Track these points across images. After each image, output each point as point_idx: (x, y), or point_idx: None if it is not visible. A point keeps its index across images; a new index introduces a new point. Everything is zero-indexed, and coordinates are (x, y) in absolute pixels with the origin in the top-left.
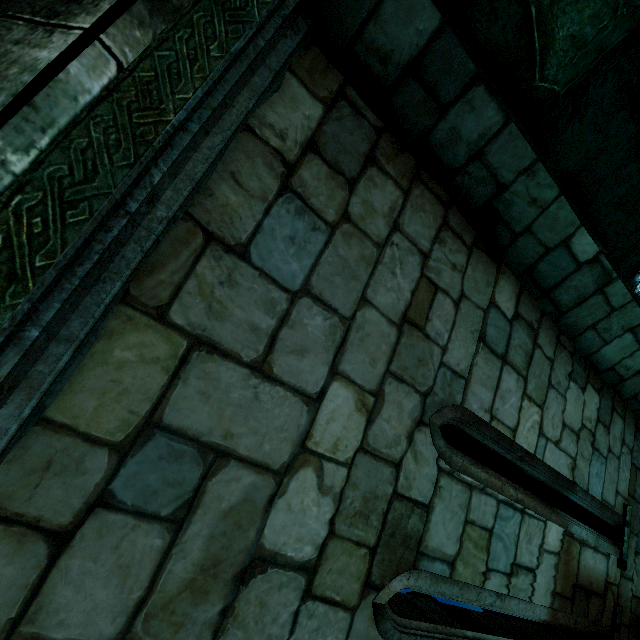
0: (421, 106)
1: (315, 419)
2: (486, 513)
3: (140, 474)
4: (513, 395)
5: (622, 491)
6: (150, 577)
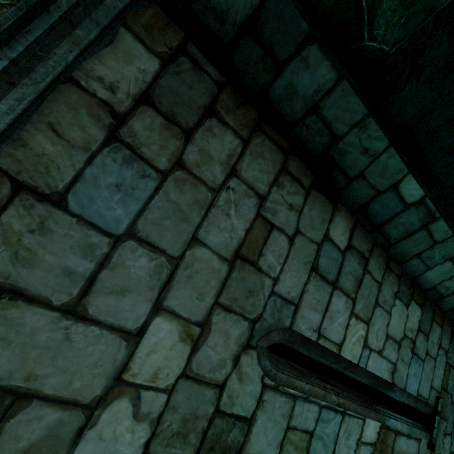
0: (259, 63)
1: (134, 352)
2: (308, 419)
3: None
4: (341, 315)
5: (436, 386)
6: None
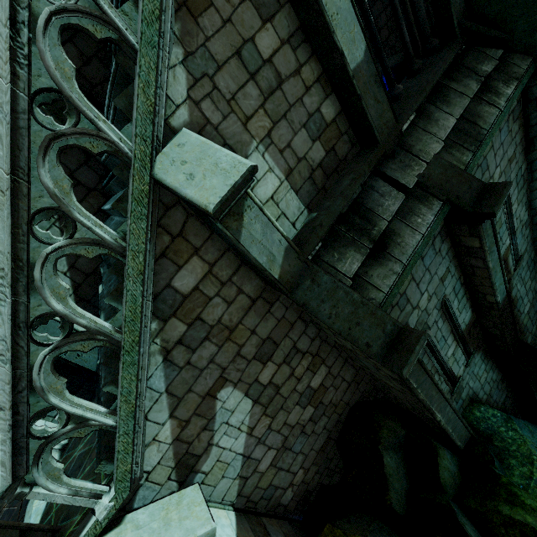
0: (533, 108)
1: (495, 171)
2: (503, 219)
3: (483, 164)
4: (515, 196)
5: (521, 251)
6: None
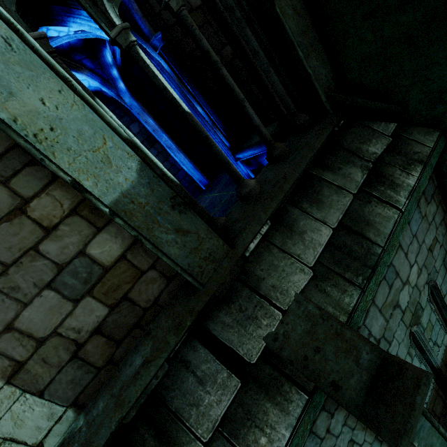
0: None
1: (410, 272)
2: (433, 320)
3: (389, 274)
4: (446, 283)
5: None
6: (386, 298)
